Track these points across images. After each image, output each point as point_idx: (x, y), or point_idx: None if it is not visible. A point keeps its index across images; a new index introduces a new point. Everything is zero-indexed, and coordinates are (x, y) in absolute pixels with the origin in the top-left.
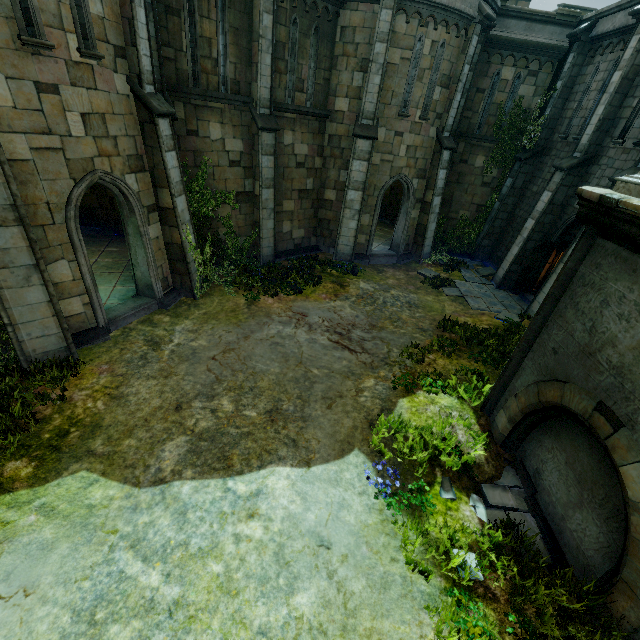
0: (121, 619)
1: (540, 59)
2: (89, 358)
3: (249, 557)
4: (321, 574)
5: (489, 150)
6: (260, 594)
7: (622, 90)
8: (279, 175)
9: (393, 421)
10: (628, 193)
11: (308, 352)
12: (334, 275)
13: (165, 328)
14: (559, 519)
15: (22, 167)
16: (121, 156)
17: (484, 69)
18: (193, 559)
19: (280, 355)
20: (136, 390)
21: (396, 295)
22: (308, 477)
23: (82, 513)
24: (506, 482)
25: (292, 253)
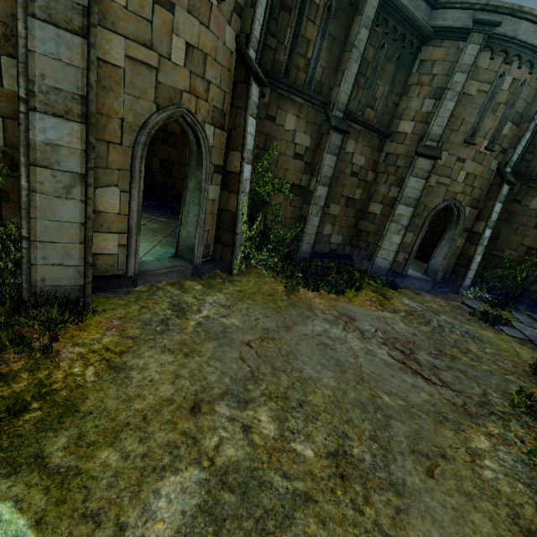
0: None
1: None
2: (102, 307)
3: None
4: None
5: None
6: None
7: None
8: (333, 178)
9: None
10: None
11: (368, 366)
12: (373, 285)
13: (195, 296)
14: None
15: (110, 72)
16: (208, 103)
17: None
18: None
19: (332, 361)
20: (144, 363)
21: (449, 321)
22: None
23: None
24: None
25: (326, 256)
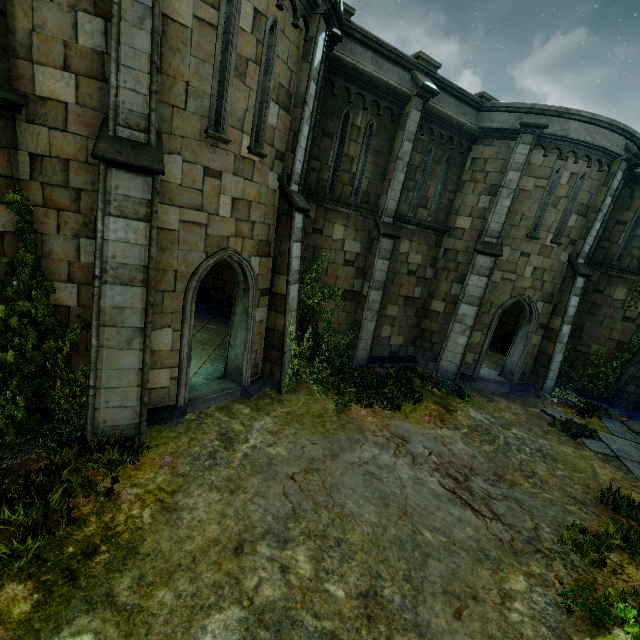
0: None
1: None
2: (155, 442)
3: None
4: None
5: (633, 283)
6: None
7: None
8: (389, 279)
9: None
10: None
11: (414, 498)
12: (436, 394)
13: (243, 421)
14: None
15: (167, 235)
16: (253, 239)
17: (625, 203)
18: None
19: (376, 493)
20: (193, 503)
21: (520, 436)
22: None
23: None
24: None
25: (386, 360)
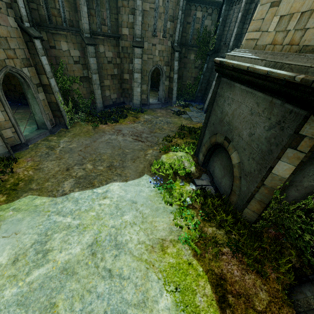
0: (58, 232)
1: (212, 7)
2: (20, 156)
3: (105, 209)
4: (133, 210)
5: (196, 51)
6: (111, 218)
7: (242, 21)
8: (100, 67)
9: (159, 162)
10: (229, 59)
11: (123, 144)
12: (133, 113)
13: (55, 142)
14: (219, 184)
15: None
16: (18, 59)
17: (189, 12)
18: (83, 212)
19: (111, 146)
20: (46, 165)
21: (161, 119)
22: (126, 185)
23: (33, 208)
24: (203, 177)
25: (112, 106)
